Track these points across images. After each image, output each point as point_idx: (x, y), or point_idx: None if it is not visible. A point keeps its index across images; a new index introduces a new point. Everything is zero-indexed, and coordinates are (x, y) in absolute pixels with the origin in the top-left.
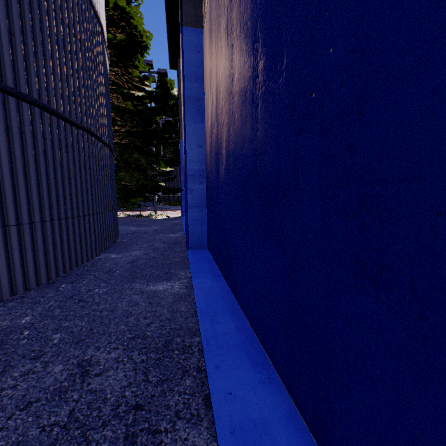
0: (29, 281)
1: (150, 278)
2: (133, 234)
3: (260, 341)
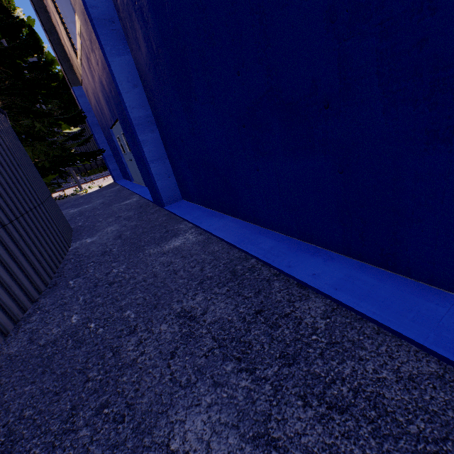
0: (30, 293)
1: (156, 241)
2: (81, 215)
3: (303, 240)
